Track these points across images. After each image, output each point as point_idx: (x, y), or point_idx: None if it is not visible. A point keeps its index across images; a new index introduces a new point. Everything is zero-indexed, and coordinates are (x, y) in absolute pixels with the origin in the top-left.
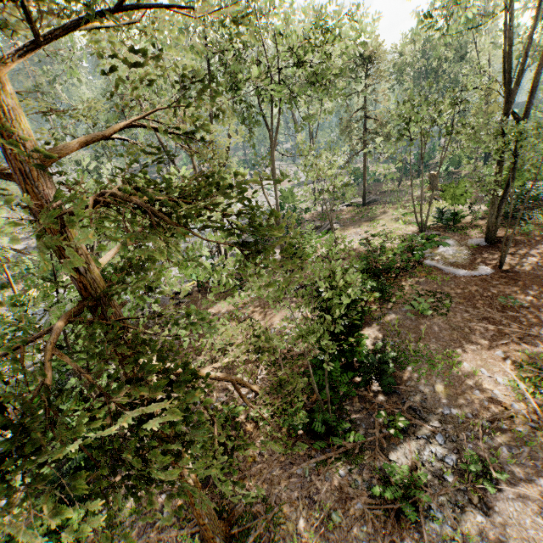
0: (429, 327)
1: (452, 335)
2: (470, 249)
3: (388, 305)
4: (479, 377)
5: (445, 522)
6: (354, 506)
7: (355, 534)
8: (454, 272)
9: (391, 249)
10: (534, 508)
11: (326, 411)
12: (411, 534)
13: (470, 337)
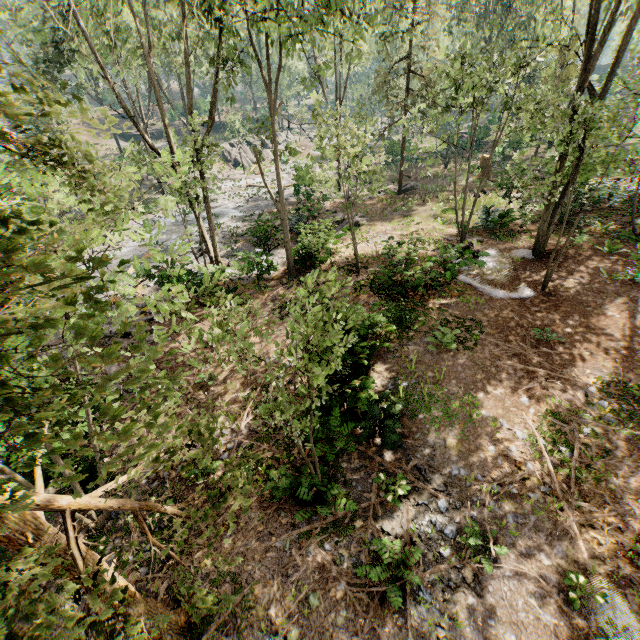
0: (452, 364)
1: (476, 376)
2: (514, 262)
3: (408, 334)
4: (498, 429)
5: (434, 605)
6: (336, 587)
7: (333, 619)
8: (490, 293)
9: (422, 258)
10: (530, 587)
11: (315, 475)
12: (395, 620)
13: (495, 378)
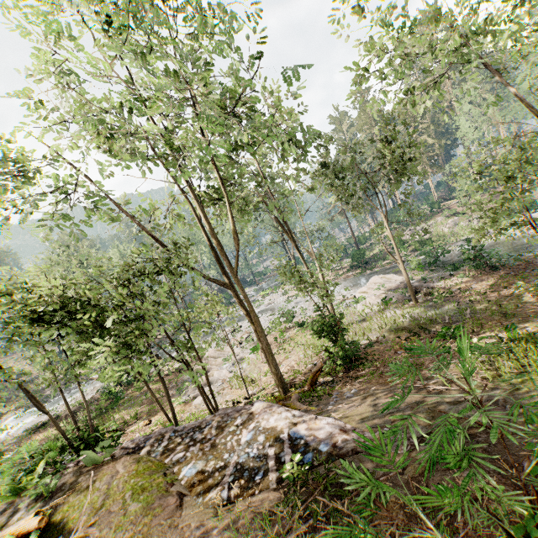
0: None
1: None
2: None
3: None
4: None
5: None
6: None
7: None
8: None
9: None
10: None
11: None
12: None
13: None
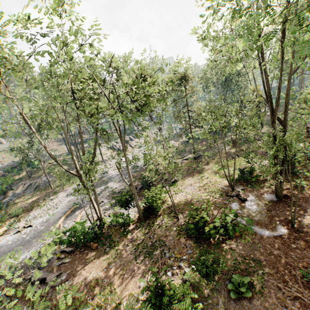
0: None
1: None
2: (267, 204)
3: (214, 277)
4: None
5: None
6: None
7: None
8: (260, 232)
9: (213, 205)
10: None
11: None
12: None
13: None
